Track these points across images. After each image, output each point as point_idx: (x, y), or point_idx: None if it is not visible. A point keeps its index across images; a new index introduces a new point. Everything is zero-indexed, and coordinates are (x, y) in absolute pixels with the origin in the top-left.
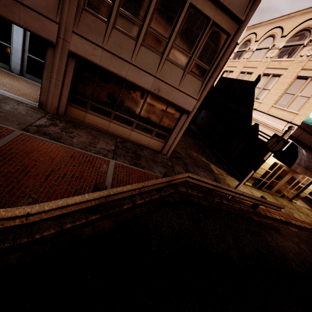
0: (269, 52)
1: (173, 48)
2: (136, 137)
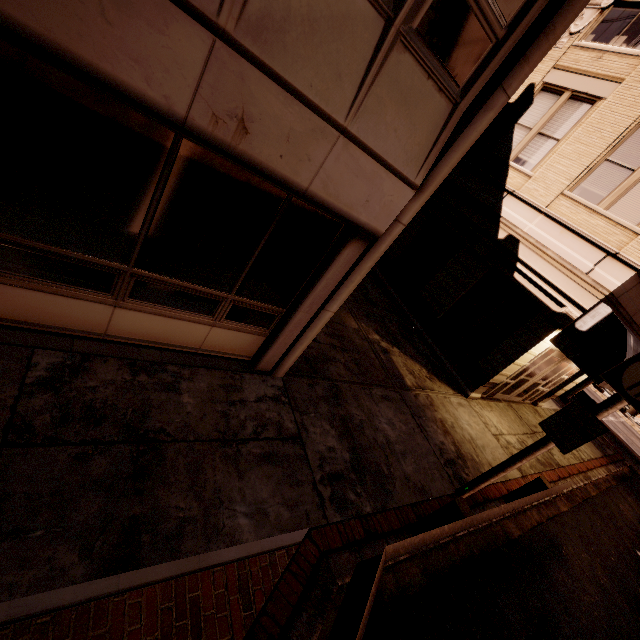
0: None
1: None
2: (144, 327)
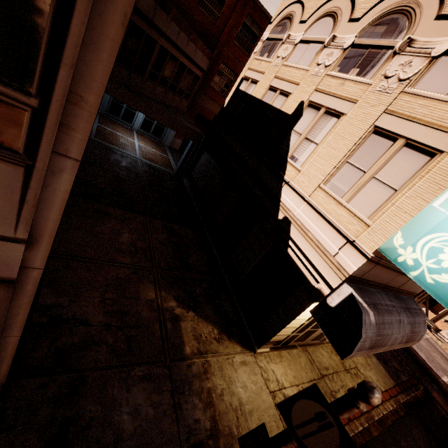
0: (324, 54)
1: None
2: None
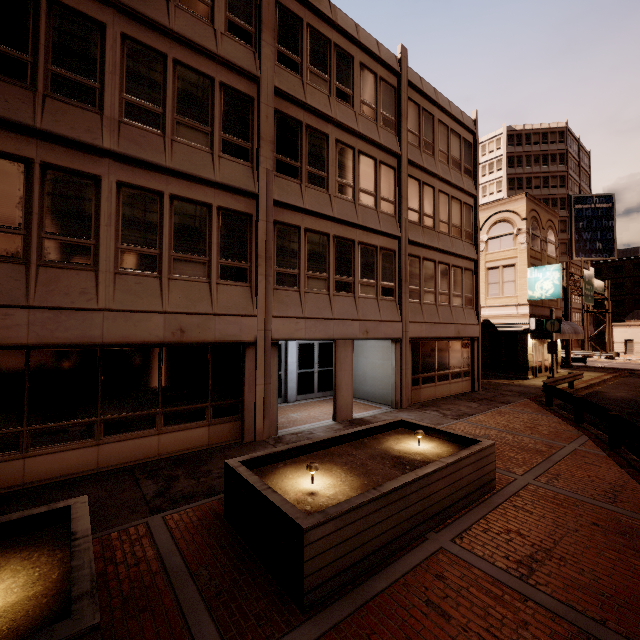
0: None
1: (453, 296)
2: (454, 388)
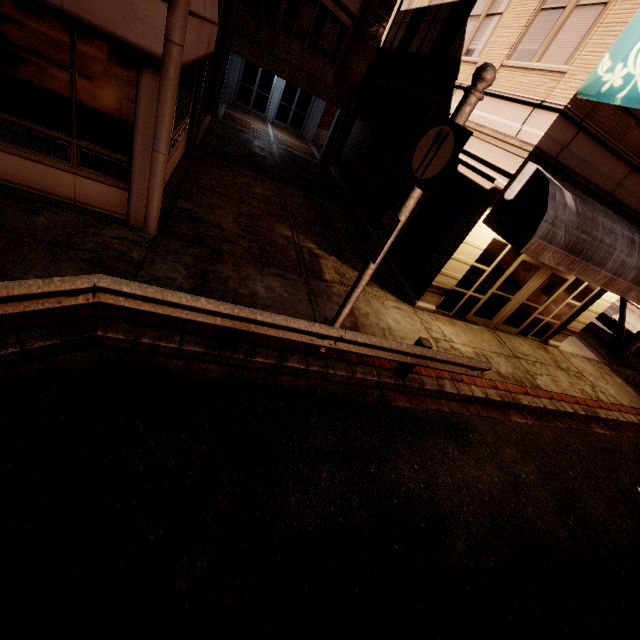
0: None
1: None
2: (19, 171)
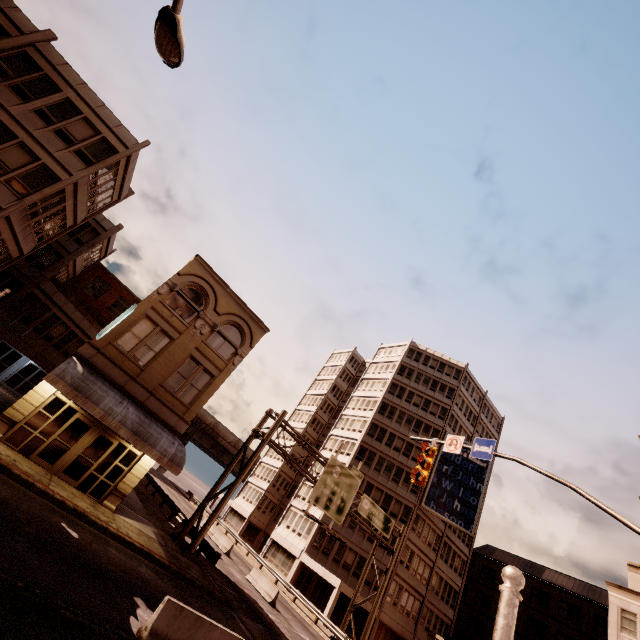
0: None
1: None
2: None
